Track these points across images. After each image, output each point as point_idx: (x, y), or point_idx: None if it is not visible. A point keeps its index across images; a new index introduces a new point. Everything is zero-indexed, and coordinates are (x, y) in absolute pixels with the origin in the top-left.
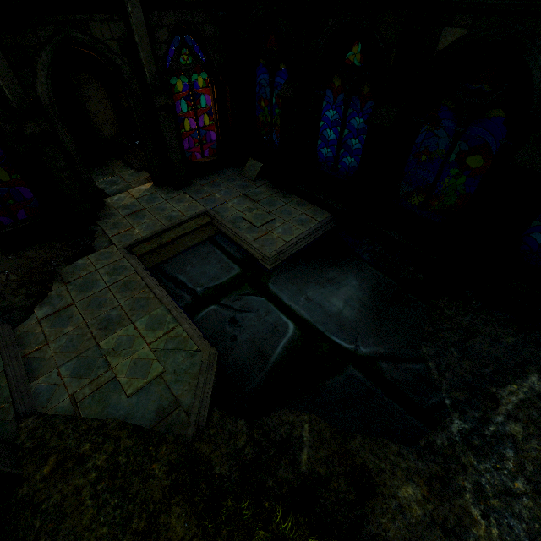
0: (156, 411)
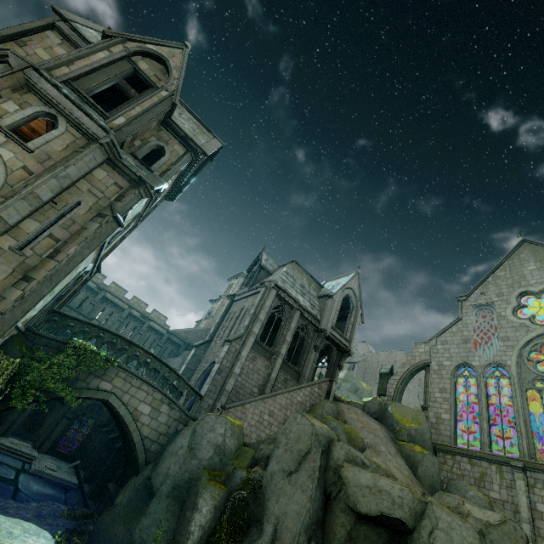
0: None
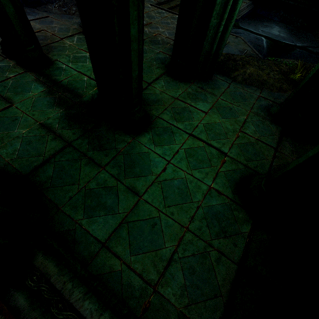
0: (239, 51)
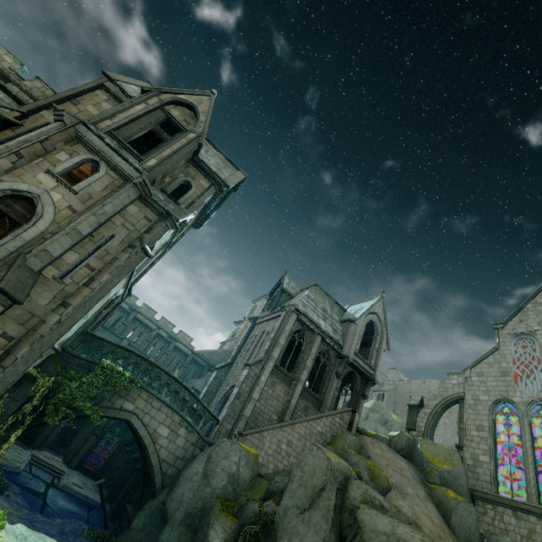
0: None
